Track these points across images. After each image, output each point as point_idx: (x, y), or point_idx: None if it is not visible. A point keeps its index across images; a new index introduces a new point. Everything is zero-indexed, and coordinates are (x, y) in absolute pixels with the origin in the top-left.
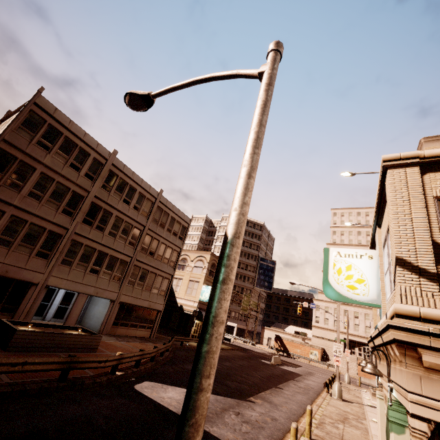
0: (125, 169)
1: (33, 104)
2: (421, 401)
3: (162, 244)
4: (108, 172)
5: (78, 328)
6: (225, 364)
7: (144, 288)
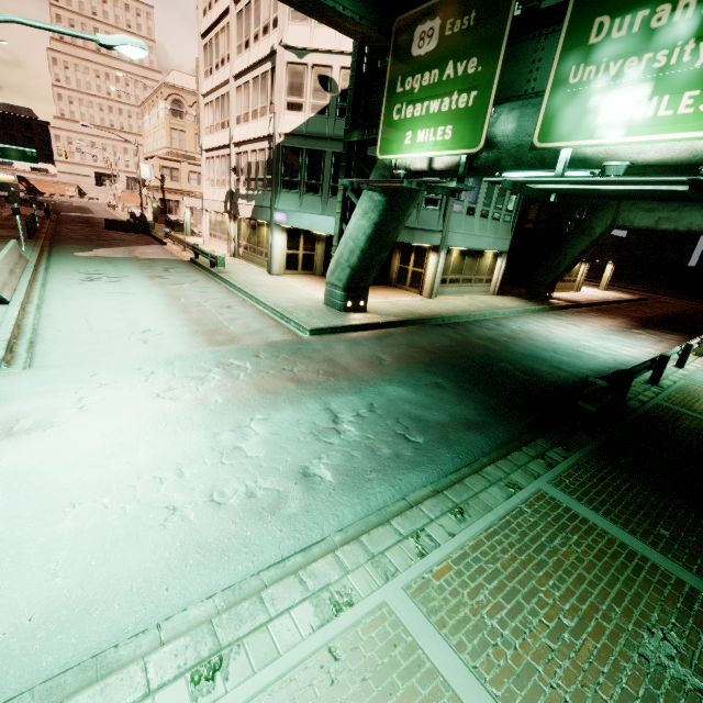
0: None
1: None
2: (158, 196)
3: None
4: None
5: None
6: None
7: None
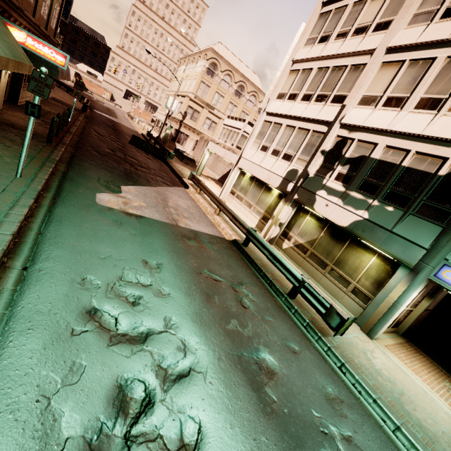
0: None
1: None
2: (175, 126)
3: None
4: None
5: None
6: None
7: None
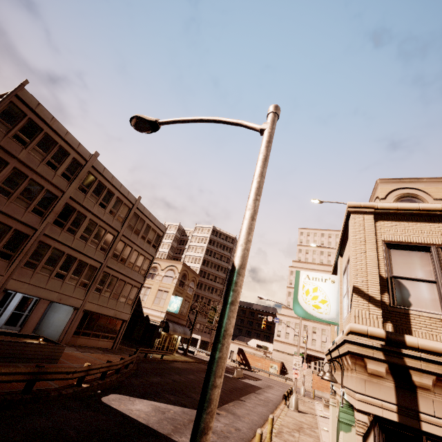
0: (105, 172)
1: (14, 95)
2: (364, 399)
3: (135, 251)
4: (86, 173)
5: (37, 337)
6: (189, 376)
7: (112, 296)
